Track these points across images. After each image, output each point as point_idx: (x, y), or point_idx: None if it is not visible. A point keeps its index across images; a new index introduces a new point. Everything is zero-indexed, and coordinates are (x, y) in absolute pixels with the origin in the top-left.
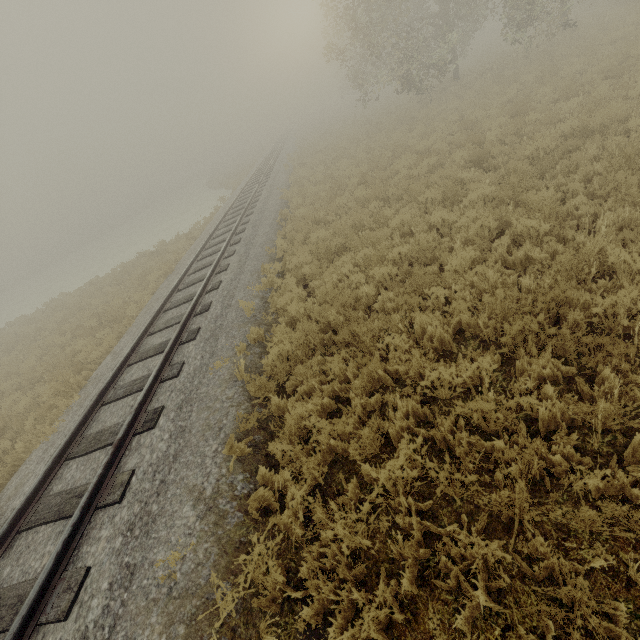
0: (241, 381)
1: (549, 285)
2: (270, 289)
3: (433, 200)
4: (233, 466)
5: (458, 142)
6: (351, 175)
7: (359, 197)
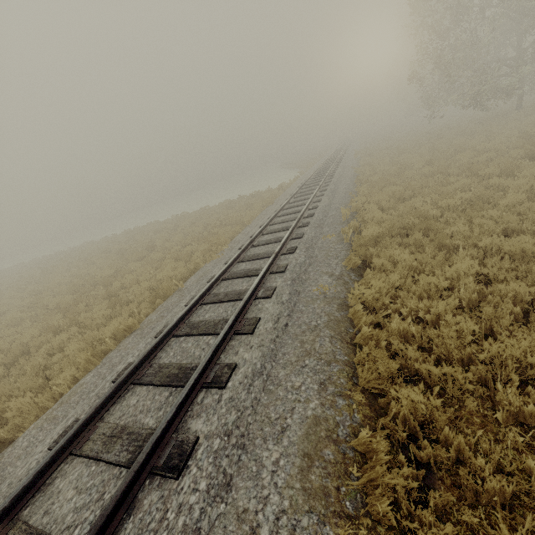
0: (346, 243)
1: None
2: (355, 212)
3: (490, 175)
4: (348, 269)
5: (516, 146)
6: (415, 162)
7: (425, 172)
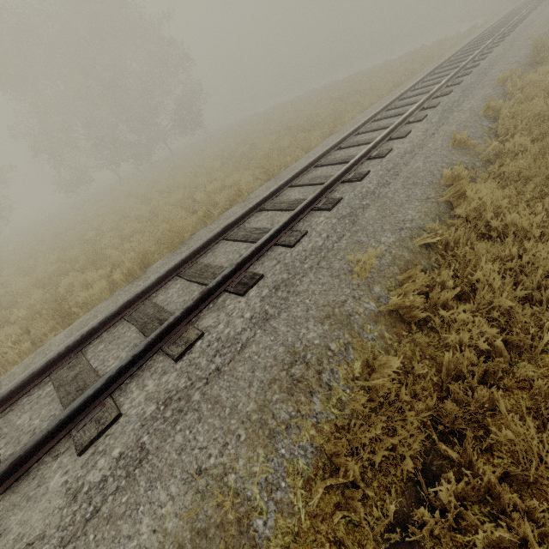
0: None
1: None
2: None
3: None
4: None
5: None
6: None
7: None
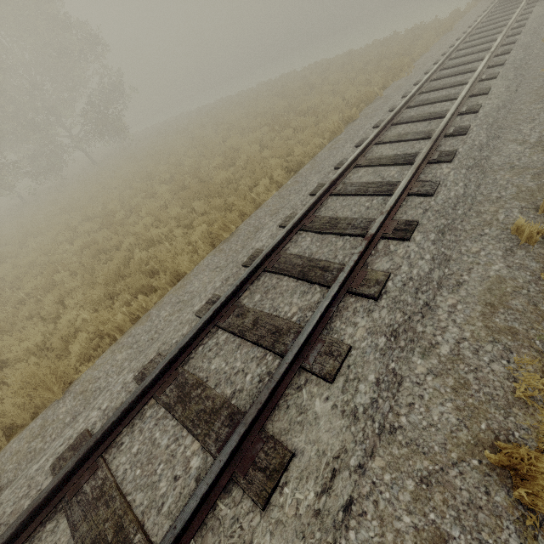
0: None
1: None
2: None
3: None
4: None
5: None
6: None
7: None
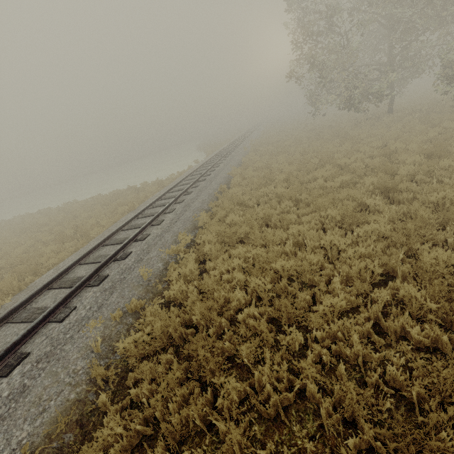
0: (95, 354)
1: (419, 391)
2: (177, 255)
3: (333, 217)
4: None
5: (374, 166)
6: (283, 170)
7: (278, 193)
